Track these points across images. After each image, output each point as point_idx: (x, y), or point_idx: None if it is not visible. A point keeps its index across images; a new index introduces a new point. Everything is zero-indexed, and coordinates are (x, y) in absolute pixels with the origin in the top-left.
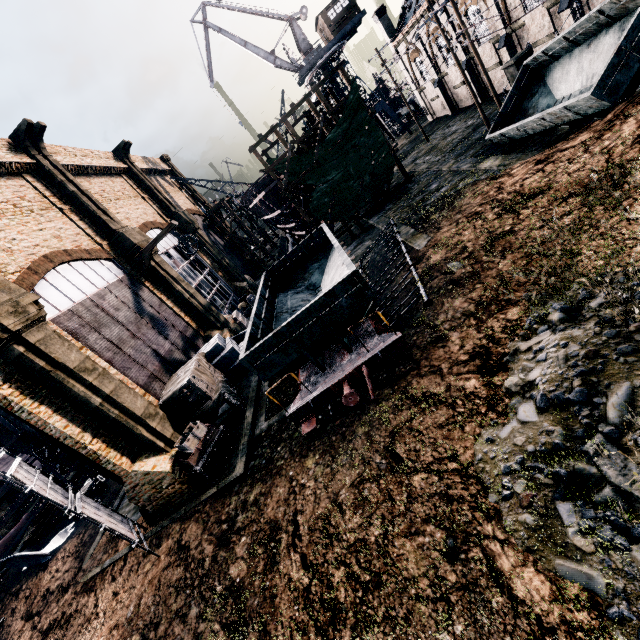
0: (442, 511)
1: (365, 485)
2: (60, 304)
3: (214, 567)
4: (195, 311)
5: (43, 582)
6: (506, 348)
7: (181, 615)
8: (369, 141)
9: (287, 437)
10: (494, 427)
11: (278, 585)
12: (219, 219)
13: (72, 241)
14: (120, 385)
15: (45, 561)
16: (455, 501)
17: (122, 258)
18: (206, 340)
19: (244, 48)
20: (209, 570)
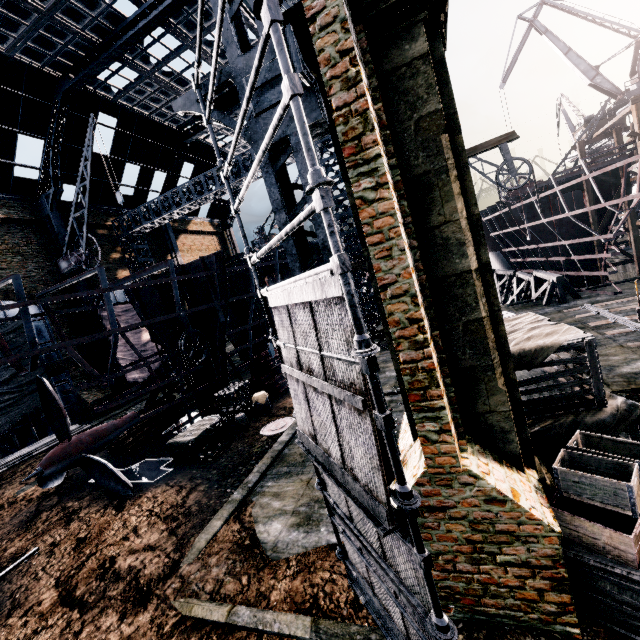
0: None
1: None
2: None
3: None
4: None
5: (110, 533)
6: None
7: None
8: None
9: None
10: None
11: None
12: None
13: None
14: None
15: (122, 493)
16: None
17: None
18: None
19: (563, 56)
20: None
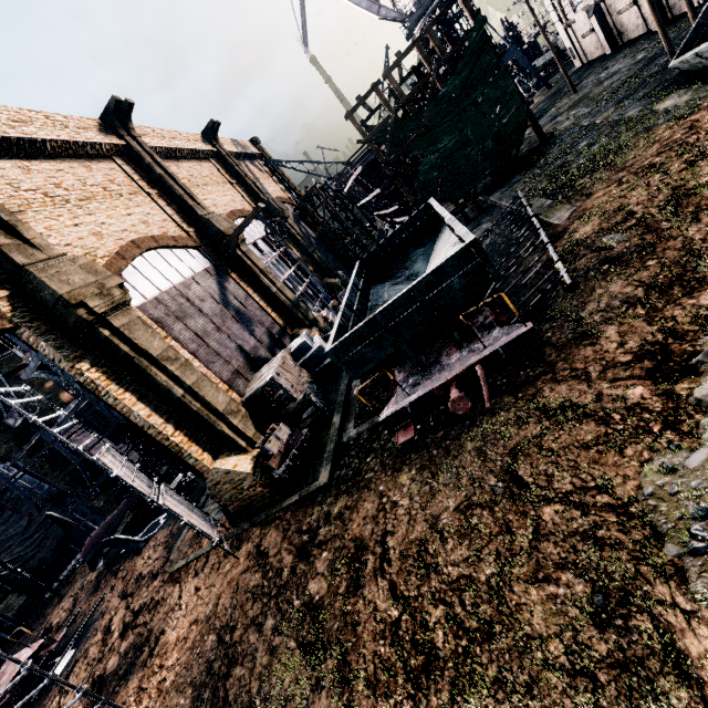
0: (586, 557)
1: (474, 511)
2: (146, 292)
3: (292, 579)
4: (282, 307)
5: (137, 566)
6: (697, 345)
7: (257, 623)
8: (495, 93)
9: (378, 447)
10: (675, 452)
11: (361, 612)
12: (311, 208)
13: (159, 227)
14: (202, 378)
15: (140, 547)
16: (607, 546)
17: (208, 247)
18: (293, 339)
19: None
20: (287, 581)
